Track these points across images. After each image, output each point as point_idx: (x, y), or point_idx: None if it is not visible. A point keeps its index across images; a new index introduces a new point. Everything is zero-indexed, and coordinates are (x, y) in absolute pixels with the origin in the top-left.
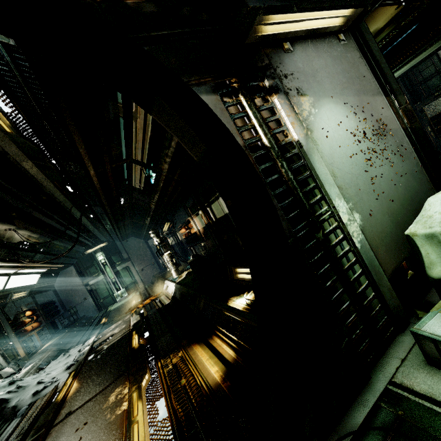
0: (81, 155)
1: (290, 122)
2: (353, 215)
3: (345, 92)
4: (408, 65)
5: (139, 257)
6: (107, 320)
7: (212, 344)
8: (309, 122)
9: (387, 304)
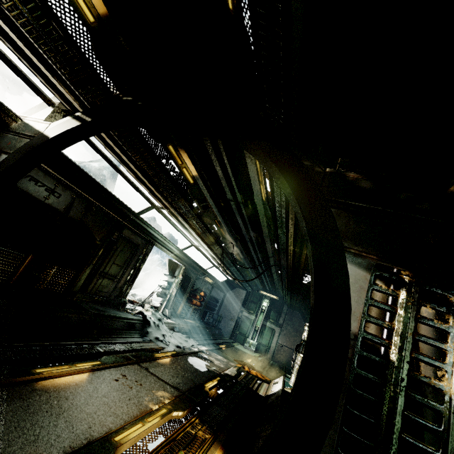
0: (289, 234)
1: None
2: None
3: None
4: None
5: (289, 333)
6: (223, 348)
7: None
8: None
9: None
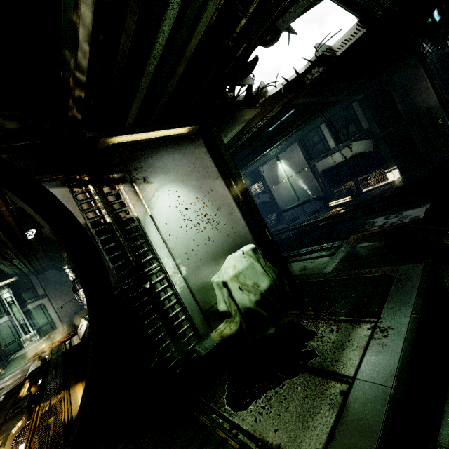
0: None
1: (132, 204)
2: (180, 268)
3: (188, 178)
4: (299, 133)
5: (59, 292)
6: (3, 372)
7: None
8: (151, 202)
9: (199, 331)
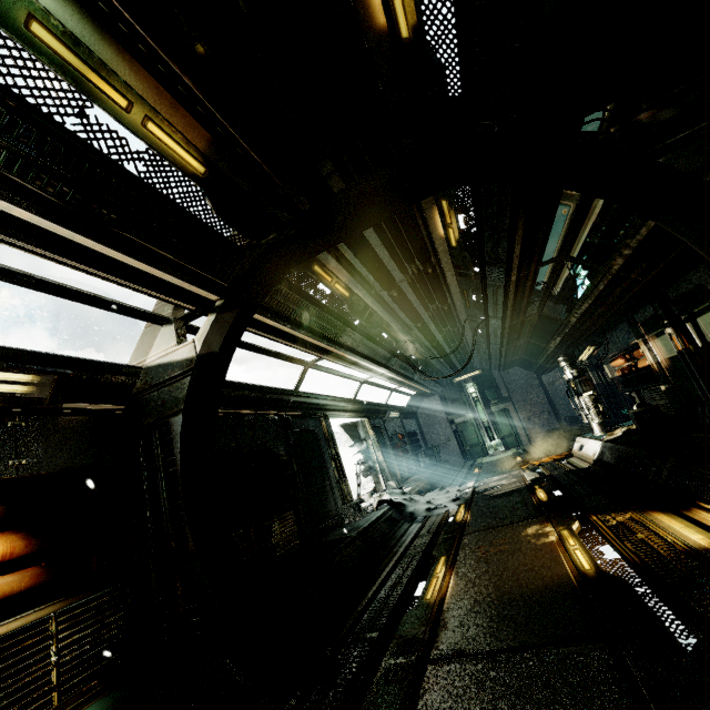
0: (513, 260)
1: None
2: None
3: None
4: None
5: (525, 398)
6: (482, 471)
7: (690, 516)
8: None
9: None
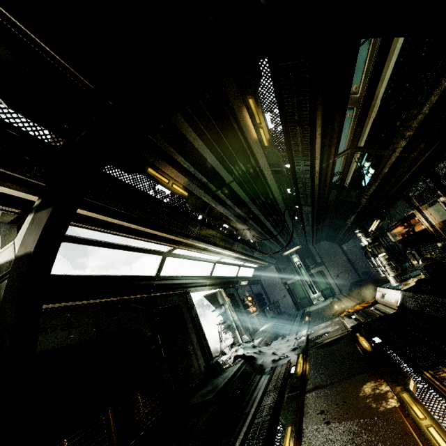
0: (315, 151)
1: None
2: None
3: None
4: None
5: (333, 262)
6: (311, 319)
7: None
8: None
9: None
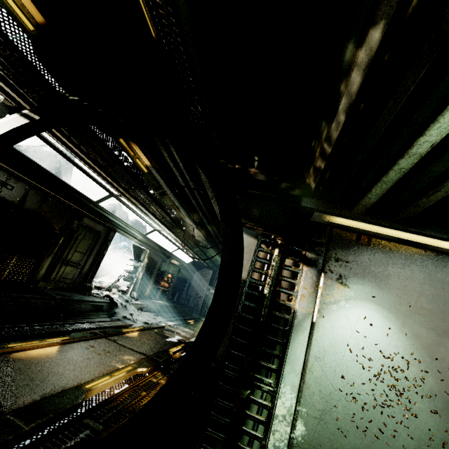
0: None
1: (301, 293)
2: (296, 420)
3: (415, 317)
4: None
5: None
6: (191, 323)
7: None
8: (327, 308)
9: None
